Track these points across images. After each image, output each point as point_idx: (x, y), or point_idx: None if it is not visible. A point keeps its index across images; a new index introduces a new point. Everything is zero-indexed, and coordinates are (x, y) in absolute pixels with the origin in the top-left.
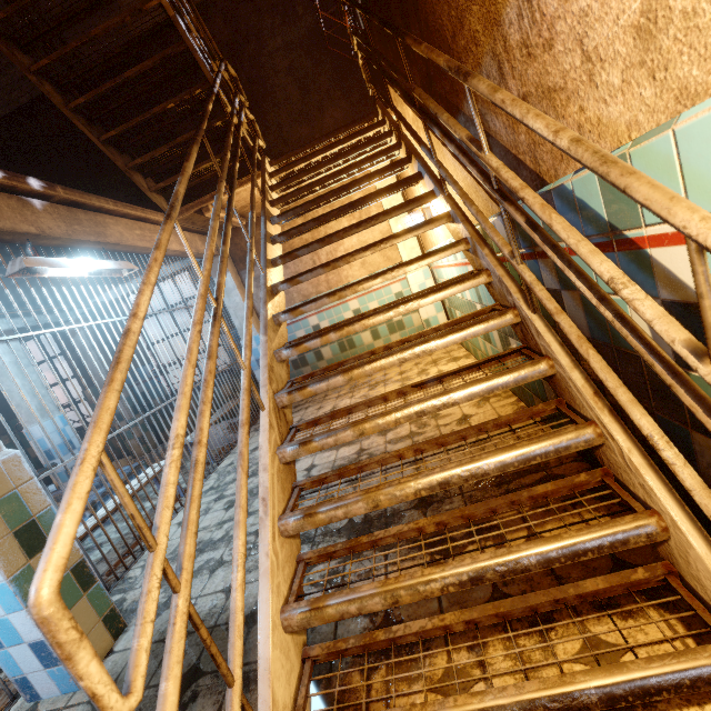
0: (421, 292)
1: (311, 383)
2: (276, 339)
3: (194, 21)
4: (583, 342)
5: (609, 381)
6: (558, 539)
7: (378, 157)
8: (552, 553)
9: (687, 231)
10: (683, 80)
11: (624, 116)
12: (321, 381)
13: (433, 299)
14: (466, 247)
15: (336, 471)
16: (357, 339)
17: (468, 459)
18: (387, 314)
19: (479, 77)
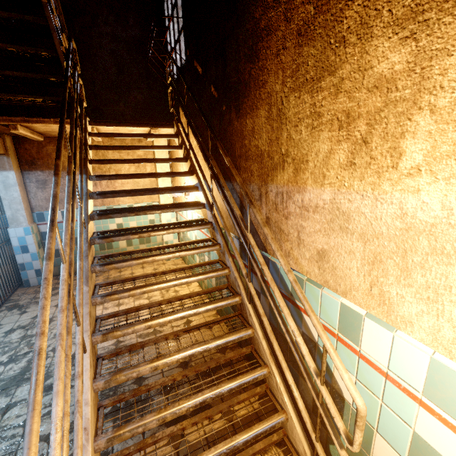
0: (191, 266)
1: (122, 329)
2: (91, 285)
3: (55, 1)
4: (272, 334)
5: (280, 356)
6: (251, 430)
7: (172, 161)
8: (249, 438)
9: (325, 346)
10: (327, 279)
11: (307, 268)
12: (129, 328)
13: (201, 279)
14: (219, 248)
15: (132, 392)
16: (115, 243)
17: (215, 387)
18: (174, 284)
19: (257, 209)
